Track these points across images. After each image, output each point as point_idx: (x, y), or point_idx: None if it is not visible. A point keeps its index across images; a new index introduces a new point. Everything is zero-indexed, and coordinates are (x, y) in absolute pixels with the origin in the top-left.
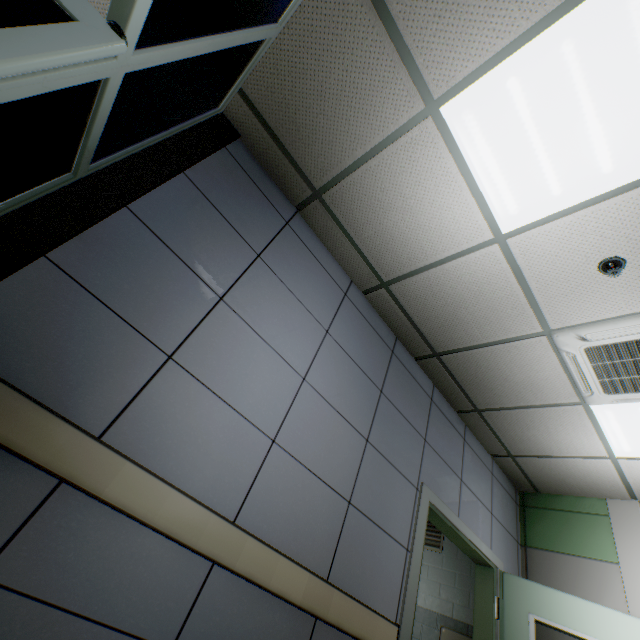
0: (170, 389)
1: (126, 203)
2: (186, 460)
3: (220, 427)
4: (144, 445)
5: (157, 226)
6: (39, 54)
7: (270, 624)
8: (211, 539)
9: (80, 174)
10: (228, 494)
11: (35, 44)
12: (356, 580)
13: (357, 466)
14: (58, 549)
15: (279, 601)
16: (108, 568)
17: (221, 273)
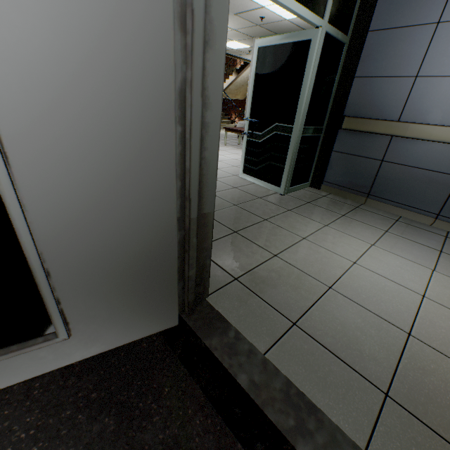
0: (421, 90)
1: (366, 32)
2: (442, 113)
3: None
4: (417, 116)
5: (384, 25)
6: (312, 60)
7: None
8: None
9: (347, 42)
10: None
11: (311, 59)
12: None
13: None
14: (399, 153)
15: None
16: (419, 155)
17: (432, 8)
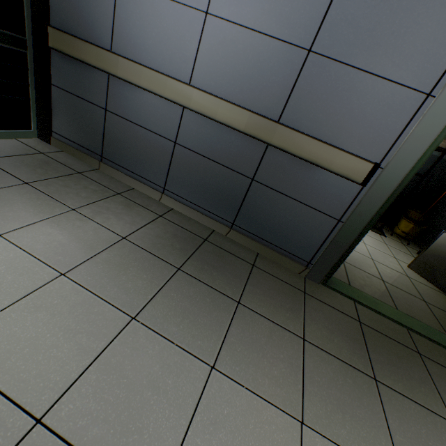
0: (126, 6)
1: None
2: (151, 50)
3: (162, 19)
4: (129, 48)
5: None
6: None
7: (229, 142)
8: (171, 92)
9: None
10: (181, 66)
11: None
12: (317, 123)
13: (326, 3)
14: (121, 101)
15: (233, 130)
16: (139, 108)
17: None
